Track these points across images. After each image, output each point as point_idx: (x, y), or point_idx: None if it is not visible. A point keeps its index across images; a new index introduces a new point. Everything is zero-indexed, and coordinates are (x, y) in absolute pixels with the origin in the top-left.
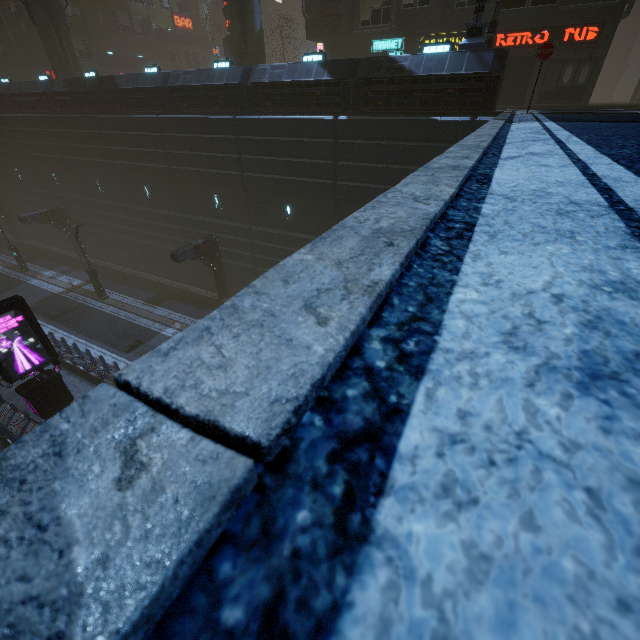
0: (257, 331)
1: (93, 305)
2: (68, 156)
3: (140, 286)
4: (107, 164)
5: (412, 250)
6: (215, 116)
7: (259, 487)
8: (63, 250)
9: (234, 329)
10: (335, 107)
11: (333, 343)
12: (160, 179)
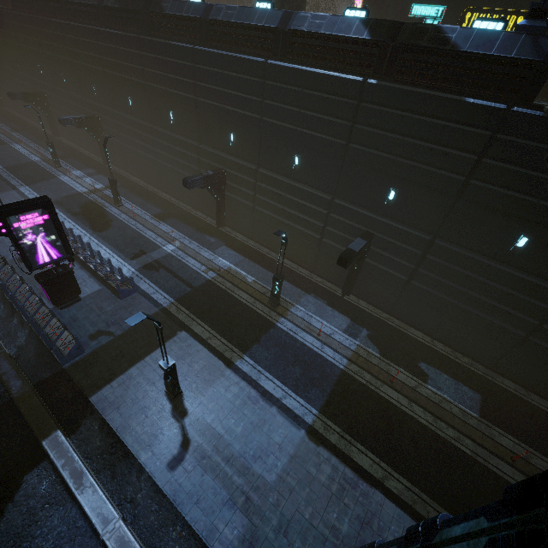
0: None
1: (109, 210)
2: (108, 70)
3: (151, 200)
4: (141, 84)
5: None
6: (247, 56)
7: None
8: (92, 154)
9: None
10: (367, 69)
11: None
12: (185, 107)
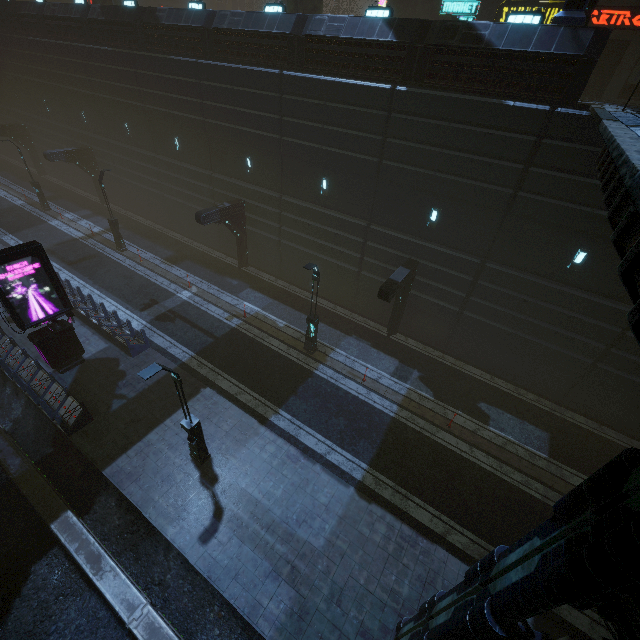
0: None
1: (111, 256)
2: (99, 93)
3: (160, 242)
4: (138, 107)
5: None
6: (259, 68)
7: None
8: (86, 193)
9: None
10: (395, 75)
11: None
12: (192, 131)
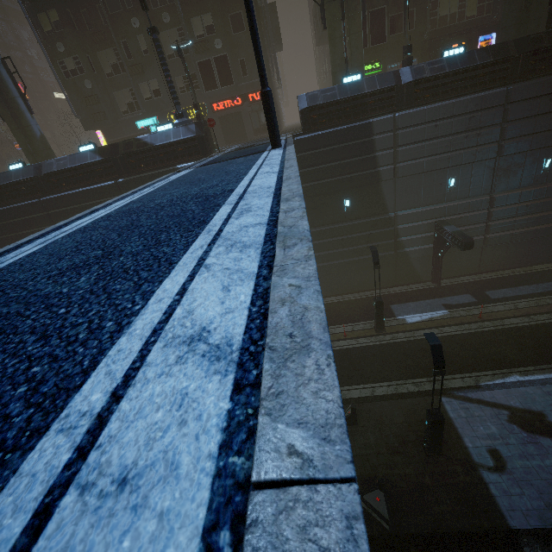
0: None
1: None
2: None
3: None
4: None
5: None
6: (22, 203)
7: None
8: None
9: None
10: (113, 175)
11: None
12: None
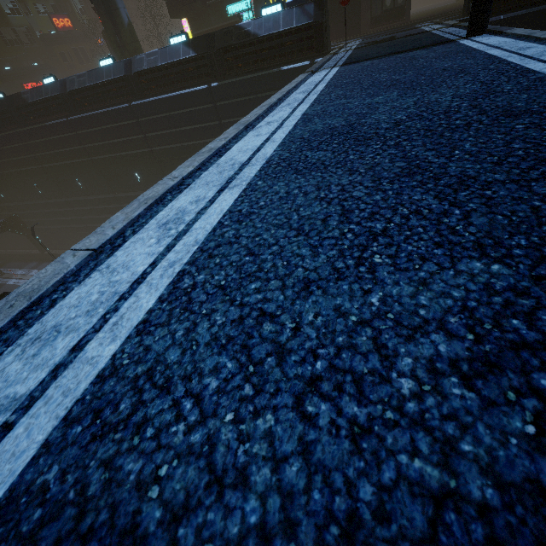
0: (99, 235)
1: None
2: (3, 171)
3: None
4: (39, 169)
5: (153, 203)
6: (114, 107)
7: (96, 255)
8: (26, 250)
9: (94, 236)
10: (206, 77)
11: (114, 232)
12: (86, 170)
